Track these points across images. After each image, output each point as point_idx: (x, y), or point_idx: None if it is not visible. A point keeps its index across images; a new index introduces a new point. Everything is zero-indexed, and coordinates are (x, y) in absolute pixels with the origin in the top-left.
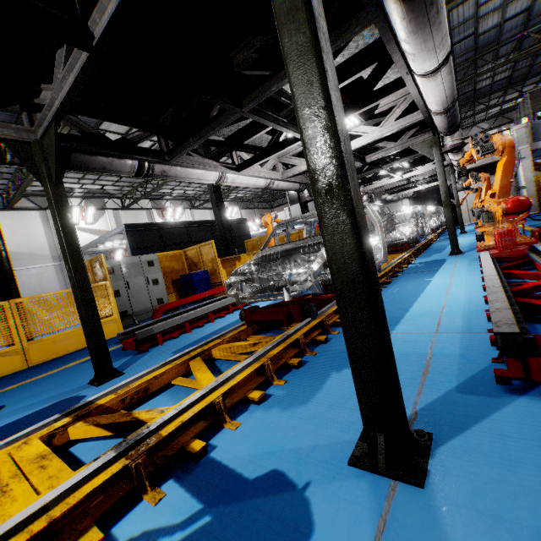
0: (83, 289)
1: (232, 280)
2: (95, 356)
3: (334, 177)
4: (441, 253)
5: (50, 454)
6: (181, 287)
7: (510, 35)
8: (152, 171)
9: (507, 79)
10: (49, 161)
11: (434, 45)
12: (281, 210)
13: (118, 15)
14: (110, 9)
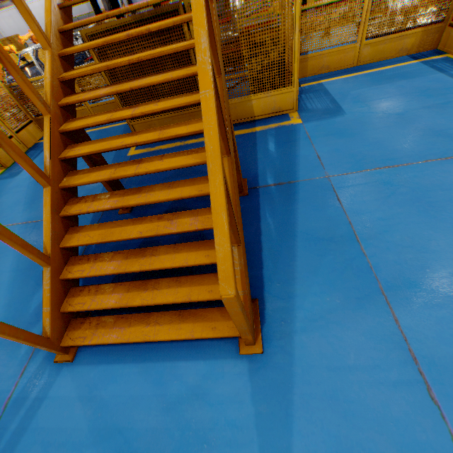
0: None
1: None
2: (302, 11)
3: None
4: None
5: None
6: None
7: None
8: None
9: None
10: None
11: None
12: None
13: None
14: None
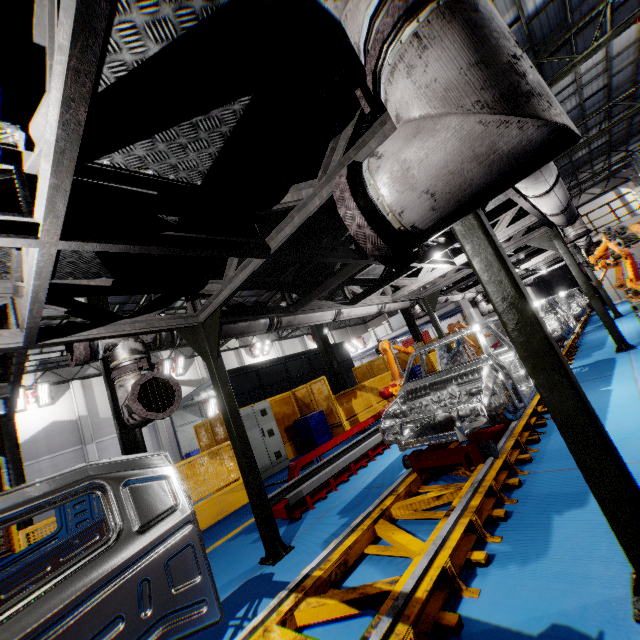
0: (247, 456)
1: (386, 425)
2: (265, 529)
3: (540, 347)
4: (602, 349)
5: (306, 636)
6: (294, 434)
7: (594, 109)
8: (280, 324)
9: (606, 143)
10: (211, 339)
11: (545, 178)
12: (376, 323)
13: (295, 233)
14: (287, 229)
